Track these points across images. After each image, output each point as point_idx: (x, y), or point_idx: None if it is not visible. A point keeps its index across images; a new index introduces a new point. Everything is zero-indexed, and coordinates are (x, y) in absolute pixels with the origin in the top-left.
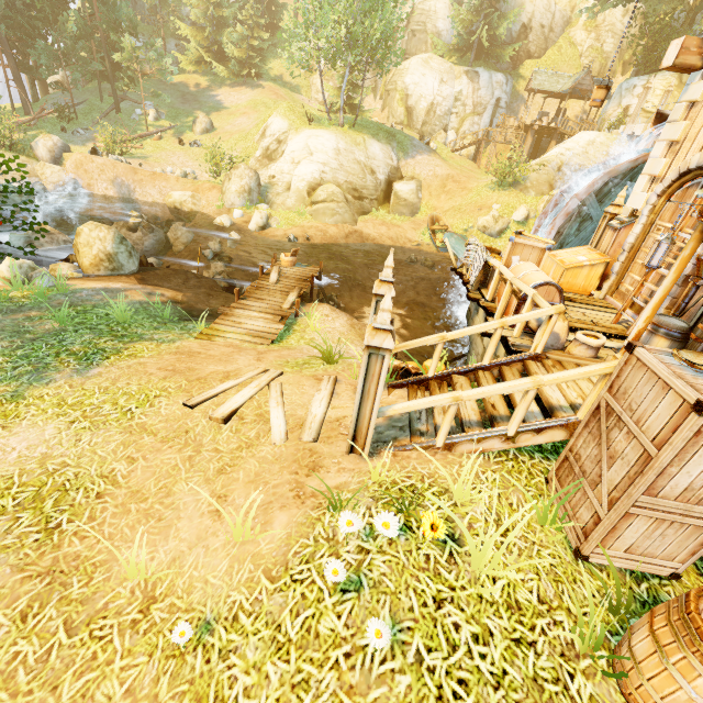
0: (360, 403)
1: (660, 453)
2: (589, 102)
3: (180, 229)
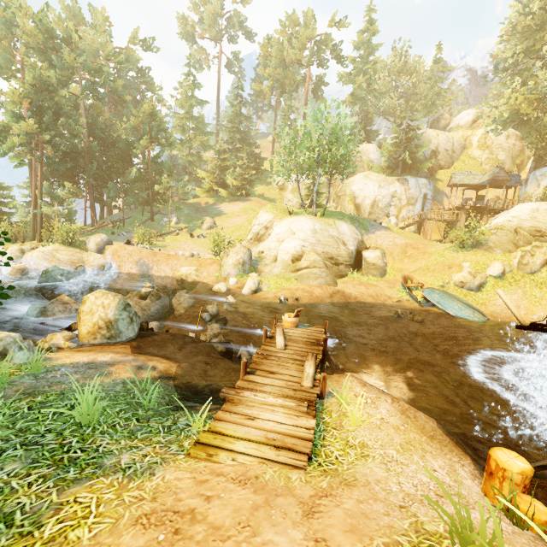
0: None
1: None
2: (498, 191)
3: (183, 295)
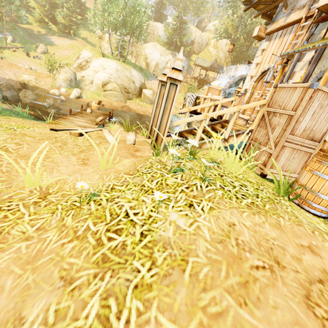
0: (162, 116)
1: (296, 111)
2: (216, 74)
3: (28, 91)
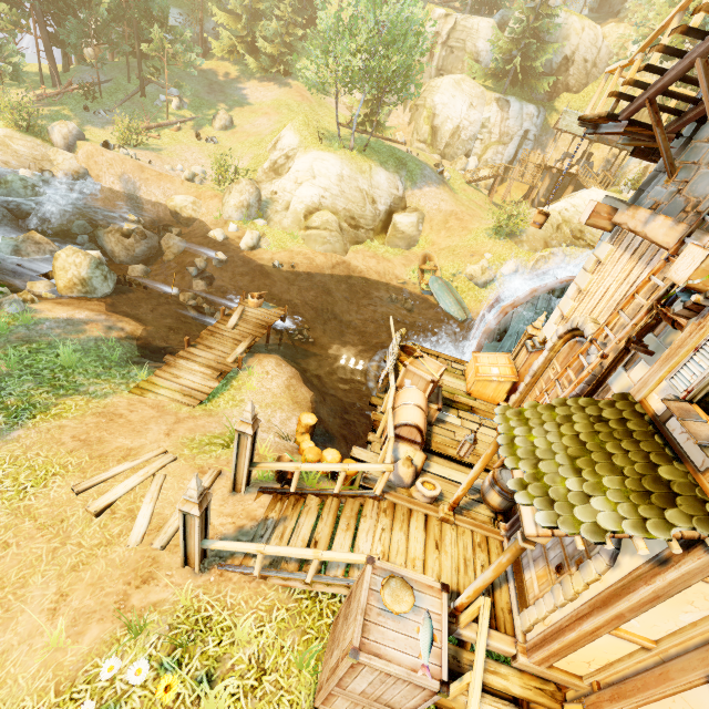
0: (186, 538)
1: (340, 666)
2: None
3: (173, 238)
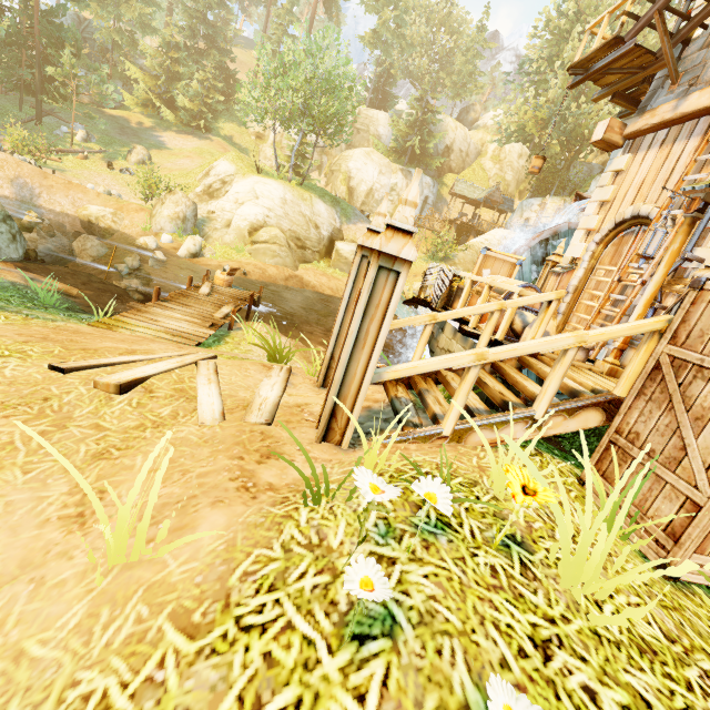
0: (351, 354)
1: None
2: (496, 214)
3: (91, 240)
